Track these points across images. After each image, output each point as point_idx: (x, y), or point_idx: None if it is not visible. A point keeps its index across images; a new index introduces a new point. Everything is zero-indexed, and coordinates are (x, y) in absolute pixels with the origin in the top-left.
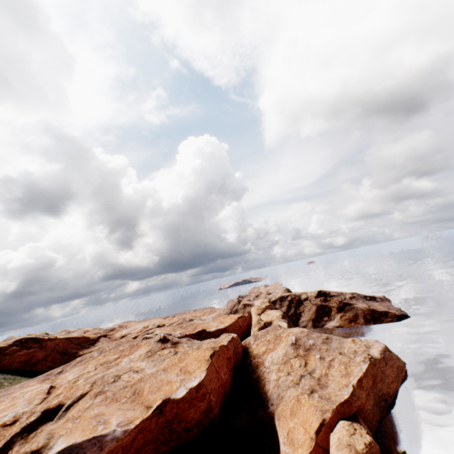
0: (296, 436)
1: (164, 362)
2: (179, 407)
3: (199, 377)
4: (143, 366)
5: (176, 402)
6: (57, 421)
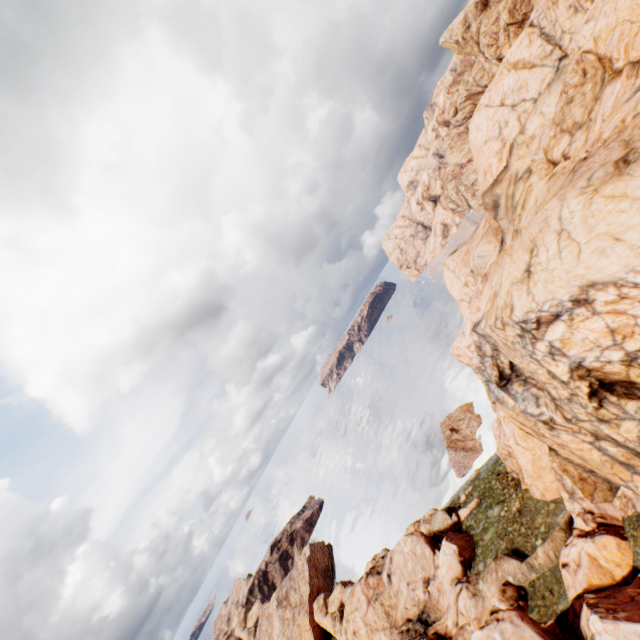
0: (307, 639)
1: None
2: None
3: None
4: None
5: None
6: None
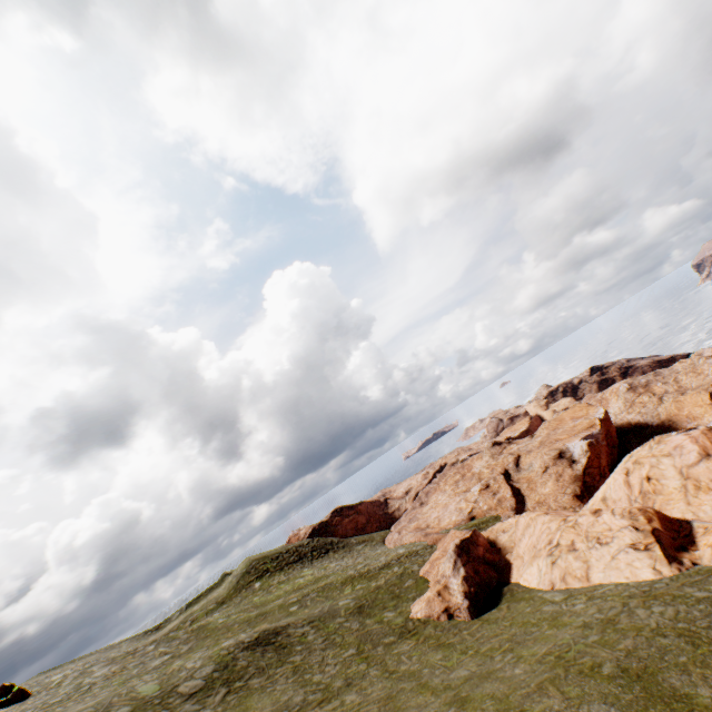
0: (695, 413)
1: (539, 435)
2: (606, 425)
3: (600, 409)
4: (522, 445)
5: (603, 421)
6: (520, 472)
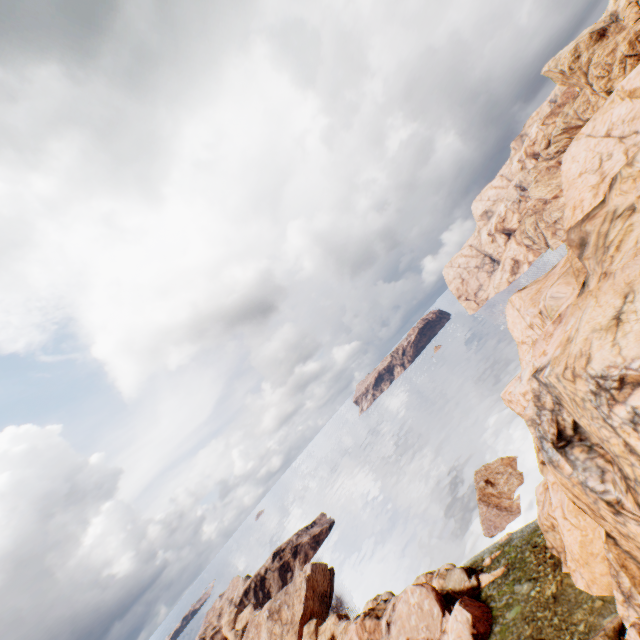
0: None
1: None
2: None
3: None
4: None
5: None
6: None
